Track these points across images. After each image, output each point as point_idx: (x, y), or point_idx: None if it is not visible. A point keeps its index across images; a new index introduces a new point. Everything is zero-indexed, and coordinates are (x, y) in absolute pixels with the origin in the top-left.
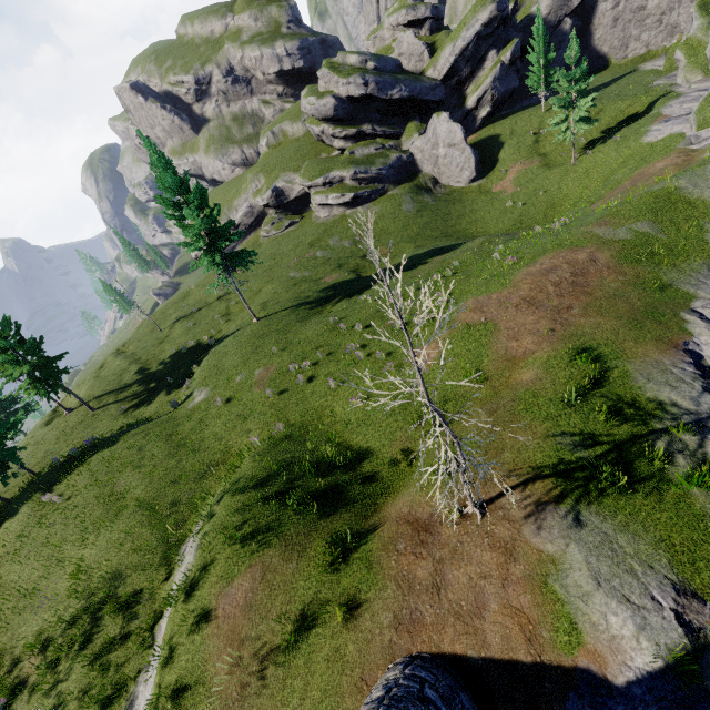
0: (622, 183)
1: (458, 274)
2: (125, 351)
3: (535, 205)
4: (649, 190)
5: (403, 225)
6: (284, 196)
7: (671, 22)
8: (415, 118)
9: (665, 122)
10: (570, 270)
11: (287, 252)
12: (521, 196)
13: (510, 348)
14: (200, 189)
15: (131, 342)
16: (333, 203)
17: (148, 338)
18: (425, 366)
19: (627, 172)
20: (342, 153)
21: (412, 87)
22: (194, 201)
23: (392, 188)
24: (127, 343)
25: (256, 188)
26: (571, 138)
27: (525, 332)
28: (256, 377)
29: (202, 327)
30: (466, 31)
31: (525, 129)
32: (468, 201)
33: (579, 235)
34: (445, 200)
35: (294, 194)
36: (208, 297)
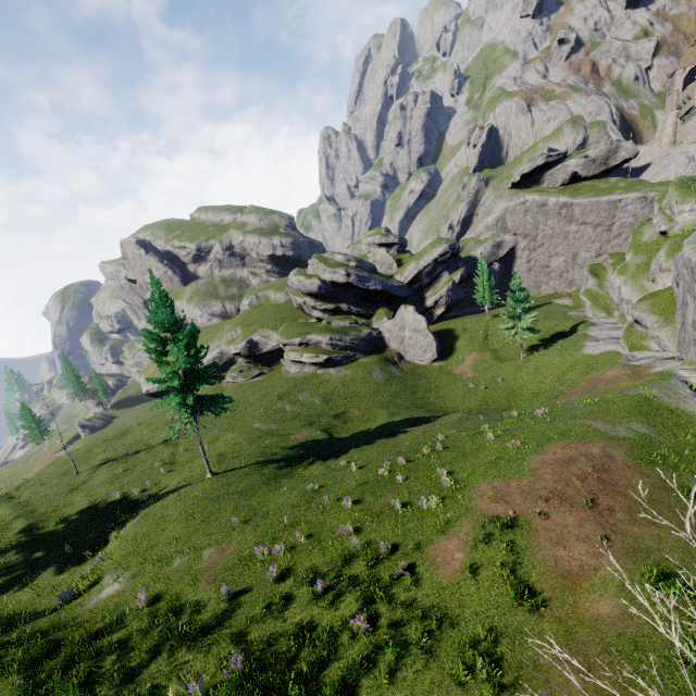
0: (579, 383)
1: (450, 449)
2: (17, 496)
3: (496, 390)
4: (626, 393)
5: (374, 391)
6: (257, 348)
7: (569, 278)
8: (384, 305)
9: (595, 341)
10: (590, 463)
11: (253, 401)
12: (482, 381)
13: (560, 558)
14: (193, 329)
15: (30, 484)
16: (306, 361)
17: (56, 482)
18: (451, 572)
19: (579, 374)
20: (318, 321)
21: (384, 284)
22: (183, 339)
23: (362, 356)
24: (23, 485)
25: (231, 337)
26: (520, 341)
27: (571, 536)
28: (205, 562)
29: (135, 476)
30: (427, 256)
31: (474, 328)
32: (432, 377)
33: (584, 428)
34: (411, 373)
35: (268, 348)
36: (151, 439)
